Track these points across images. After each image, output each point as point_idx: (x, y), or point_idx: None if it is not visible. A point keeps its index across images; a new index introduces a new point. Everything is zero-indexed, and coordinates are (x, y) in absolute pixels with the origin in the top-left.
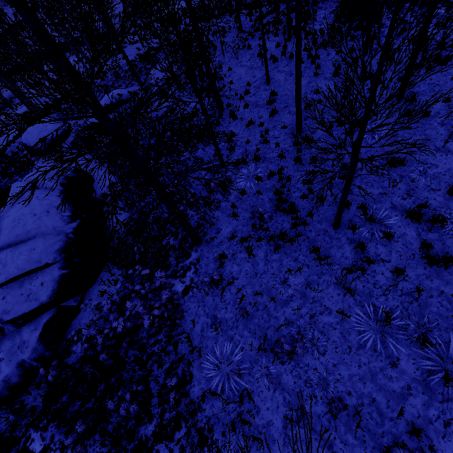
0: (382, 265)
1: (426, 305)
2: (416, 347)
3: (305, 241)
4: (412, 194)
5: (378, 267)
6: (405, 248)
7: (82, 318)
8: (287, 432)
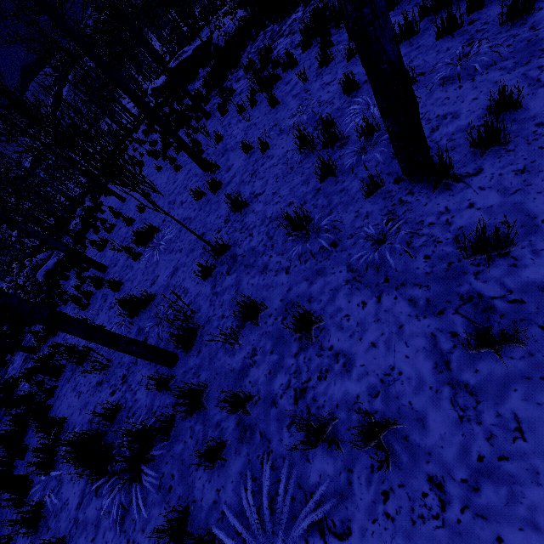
0: None
1: None
2: None
3: None
4: (128, 375)
5: None
6: None
7: None
8: None
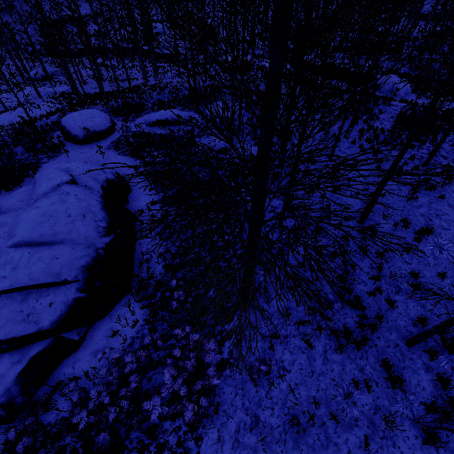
0: None
1: None
2: None
3: (372, 348)
4: None
5: None
6: None
7: (79, 358)
8: None
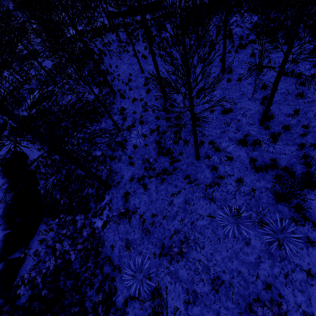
0: (229, 178)
1: (259, 199)
2: (259, 228)
3: (180, 172)
4: (239, 129)
5: (227, 180)
6: (241, 164)
7: (27, 264)
8: (188, 312)
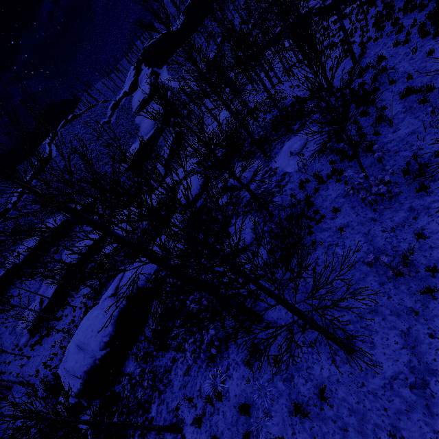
0: None
1: None
2: None
3: None
4: None
5: None
6: None
7: (85, 416)
8: None
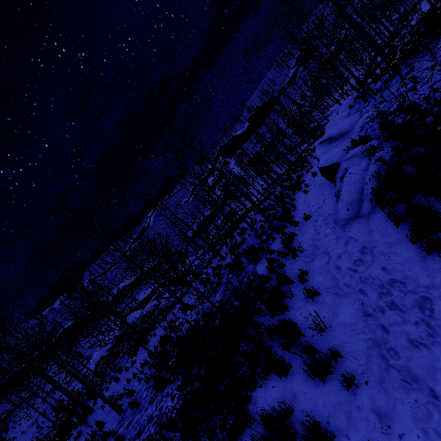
0: None
1: None
2: None
3: None
4: None
5: None
6: None
7: None
8: None
